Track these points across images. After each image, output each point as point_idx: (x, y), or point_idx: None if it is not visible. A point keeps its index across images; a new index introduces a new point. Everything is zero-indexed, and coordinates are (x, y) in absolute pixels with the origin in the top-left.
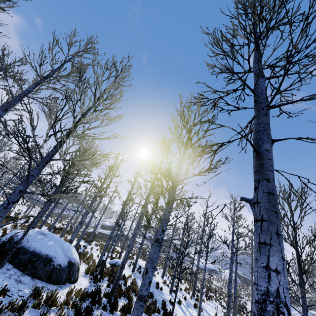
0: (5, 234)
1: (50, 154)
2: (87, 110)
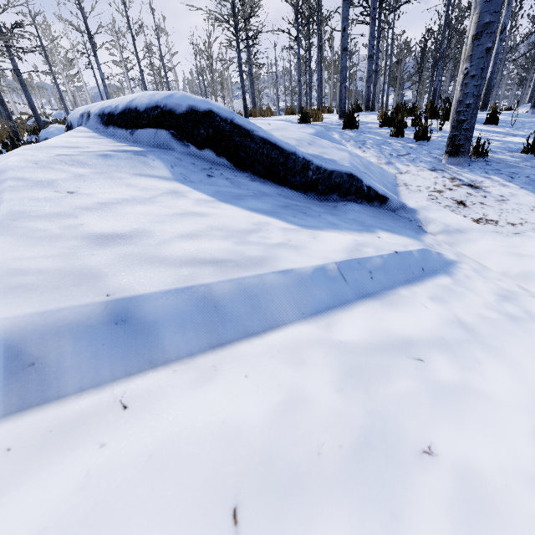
0: None
1: None
2: None
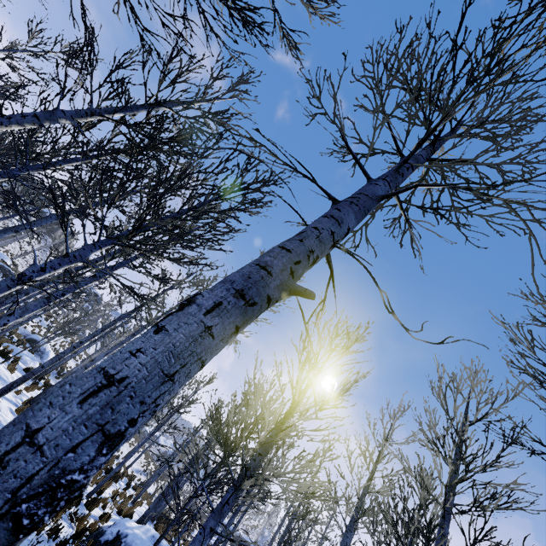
0: (106, 515)
1: (251, 467)
2: (303, 393)
